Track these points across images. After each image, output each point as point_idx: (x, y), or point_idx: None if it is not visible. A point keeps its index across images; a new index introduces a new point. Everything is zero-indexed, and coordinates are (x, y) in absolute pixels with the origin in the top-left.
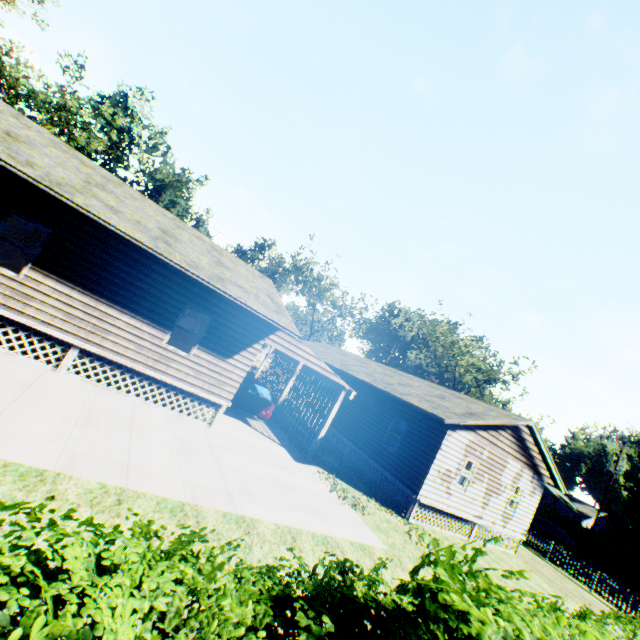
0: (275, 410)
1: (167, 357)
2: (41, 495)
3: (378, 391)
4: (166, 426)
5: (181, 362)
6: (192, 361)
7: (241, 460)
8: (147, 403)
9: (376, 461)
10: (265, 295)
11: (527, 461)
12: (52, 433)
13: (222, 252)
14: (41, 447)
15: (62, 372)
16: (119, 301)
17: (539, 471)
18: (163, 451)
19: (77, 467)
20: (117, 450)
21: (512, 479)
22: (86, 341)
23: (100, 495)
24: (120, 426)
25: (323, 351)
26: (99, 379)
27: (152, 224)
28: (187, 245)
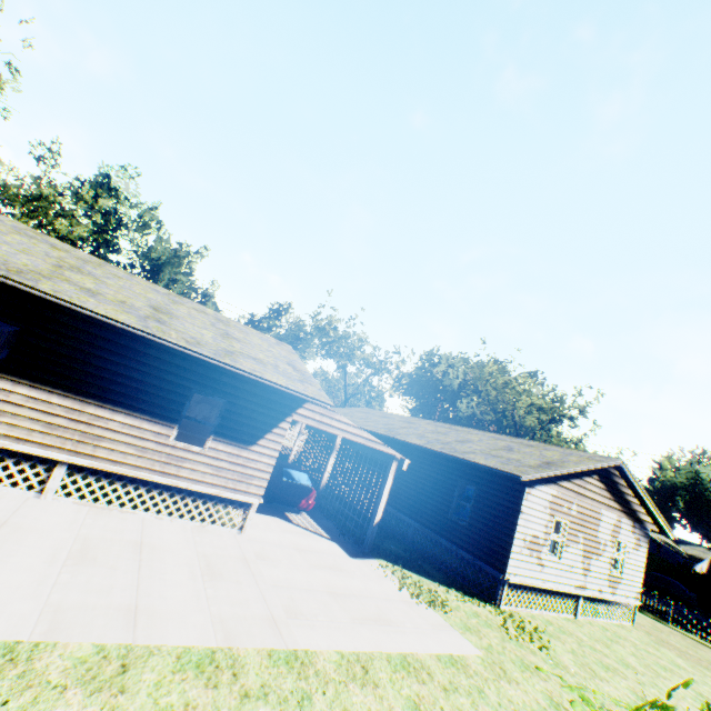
0: (318, 496)
1: (177, 456)
2: (9, 684)
3: (434, 454)
4: (185, 543)
5: (195, 460)
6: (208, 456)
7: (284, 570)
8: (160, 517)
9: (447, 539)
10: (285, 363)
11: (623, 508)
12: (31, 584)
13: (229, 323)
14: (13, 608)
15: (48, 497)
16: (110, 398)
17: (639, 518)
18: (183, 579)
19: (64, 628)
20: (121, 590)
21: (611, 533)
22: (74, 454)
23: (96, 664)
24: (125, 555)
25: (363, 417)
26: (97, 497)
27: (141, 302)
28: (185, 320)
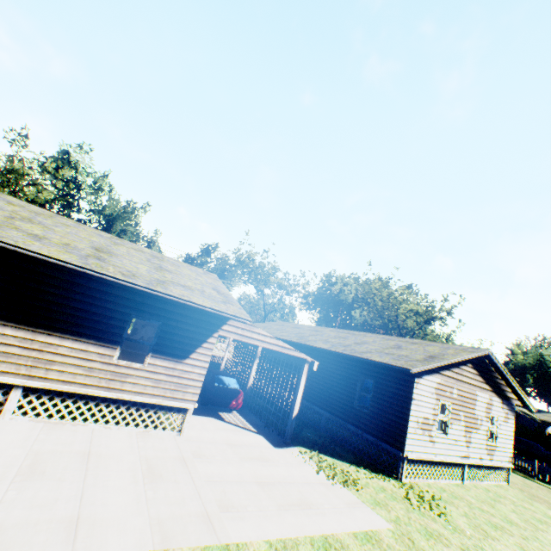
0: (245, 396)
1: (120, 373)
2: None
3: (338, 355)
4: (129, 449)
5: (136, 375)
6: (148, 371)
7: (217, 465)
8: (108, 427)
9: (353, 425)
10: (210, 289)
11: (493, 389)
12: None
13: (163, 258)
14: None
15: (6, 417)
16: (58, 327)
17: (506, 395)
18: (125, 484)
19: (2, 549)
20: (64, 502)
21: (485, 410)
22: (28, 377)
23: None
24: (72, 466)
25: (279, 329)
26: (53, 413)
27: (84, 244)
28: (124, 257)
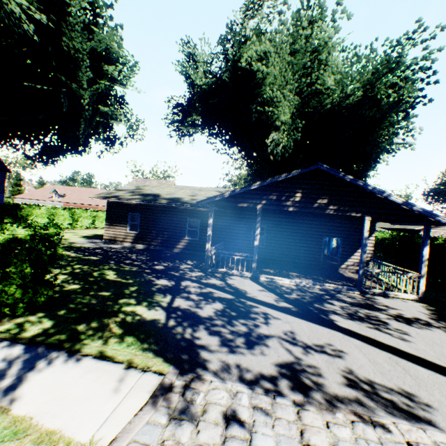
0: None
1: None
2: None
3: (402, 229)
4: None
5: None
6: None
7: None
8: None
9: None
10: None
11: None
12: None
13: None
14: None
15: None
16: None
17: None
18: None
19: None
20: None
21: None
22: None
23: None
24: None
25: (384, 224)
26: None
27: None
28: None
